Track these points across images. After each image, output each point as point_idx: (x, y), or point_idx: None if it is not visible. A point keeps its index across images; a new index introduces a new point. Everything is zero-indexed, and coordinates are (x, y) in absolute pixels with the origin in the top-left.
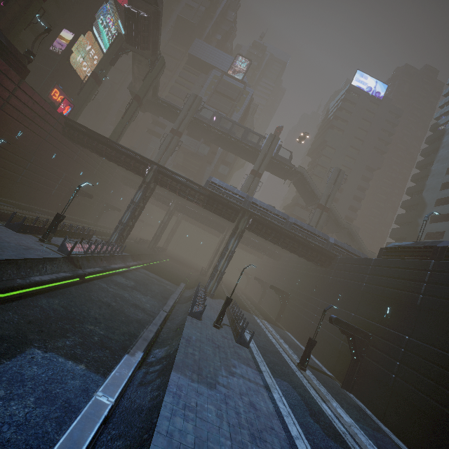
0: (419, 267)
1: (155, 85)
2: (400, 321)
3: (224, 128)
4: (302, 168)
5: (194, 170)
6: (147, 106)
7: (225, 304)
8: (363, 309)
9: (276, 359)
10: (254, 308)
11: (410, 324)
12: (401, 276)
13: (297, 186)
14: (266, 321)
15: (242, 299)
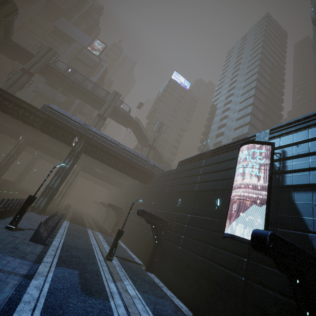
0: (197, 166)
1: (7, 28)
2: (186, 205)
3: (76, 79)
4: (138, 119)
5: None
6: (0, 47)
7: (25, 203)
8: (166, 205)
9: (80, 254)
10: (94, 225)
11: (191, 205)
12: (188, 175)
13: (135, 133)
14: (99, 232)
15: (86, 220)
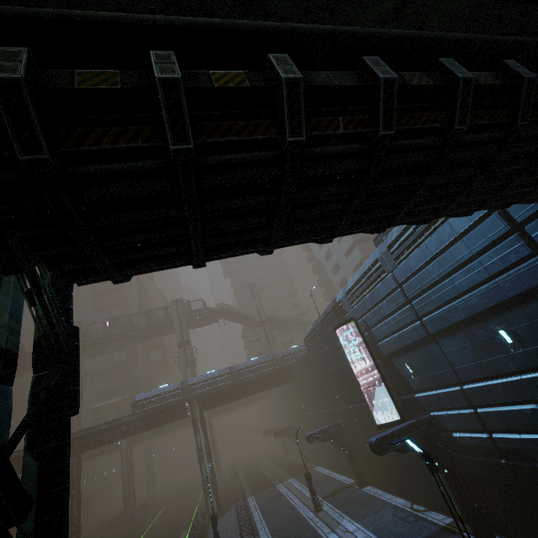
0: (321, 346)
1: None
2: (343, 396)
3: (123, 327)
4: (221, 304)
5: (124, 383)
6: (20, 369)
7: (213, 527)
8: (328, 401)
9: (291, 529)
10: (280, 471)
11: (346, 394)
12: (321, 359)
13: (231, 320)
14: (291, 478)
15: (266, 471)
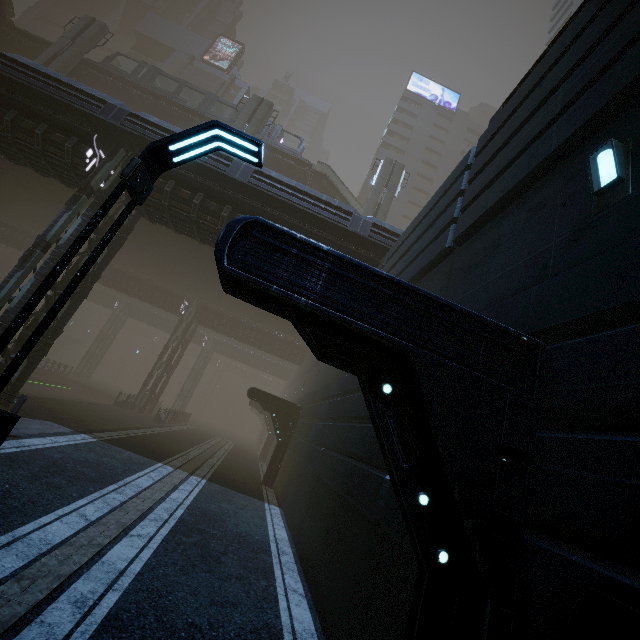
0: None
1: None
2: None
3: (161, 90)
4: (325, 165)
5: None
6: None
7: None
8: (461, 294)
9: None
10: (217, 459)
11: None
12: (625, 1)
13: None
14: (203, 479)
15: (204, 446)
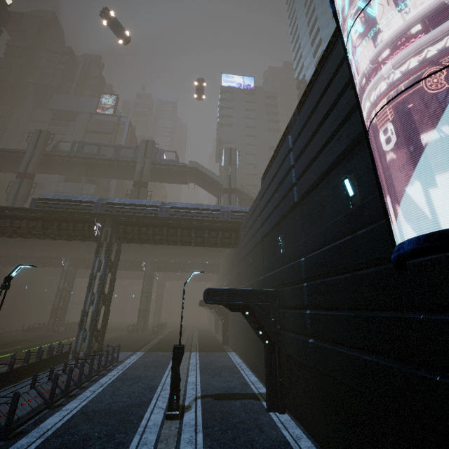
0: (283, 157)
1: None
2: (293, 243)
3: (90, 153)
4: (193, 162)
5: None
6: None
7: None
8: (266, 262)
9: (100, 428)
10: (195, 342)
11: (301, 237)
12: (276, 185)
13: (201, 185)
14: (197, 352)
15: (185, 337)
